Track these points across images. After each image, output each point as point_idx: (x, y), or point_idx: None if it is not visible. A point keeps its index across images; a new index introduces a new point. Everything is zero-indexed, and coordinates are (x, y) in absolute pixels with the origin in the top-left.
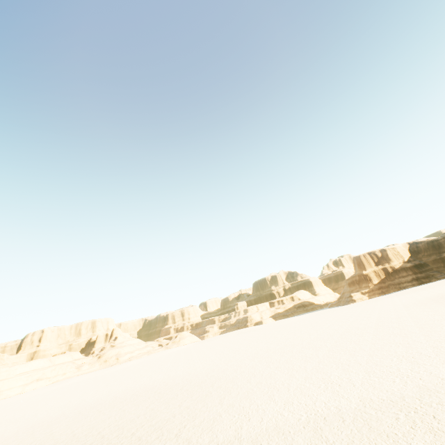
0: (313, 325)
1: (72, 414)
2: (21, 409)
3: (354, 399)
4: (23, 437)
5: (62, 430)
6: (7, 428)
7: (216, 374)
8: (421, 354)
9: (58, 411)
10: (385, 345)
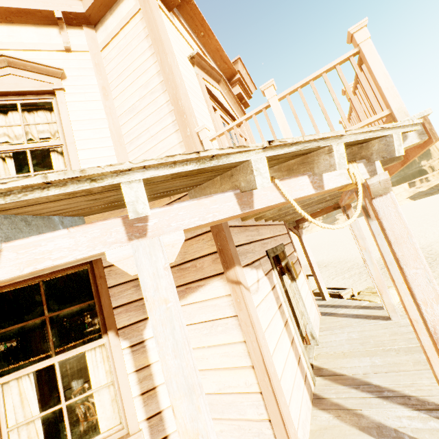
0: (434, 203)
1: None
2: None
3: None
4: None
5: None
6: None
7: (317, 244)
8: (435, 221)
9: None
10: (433, 217)
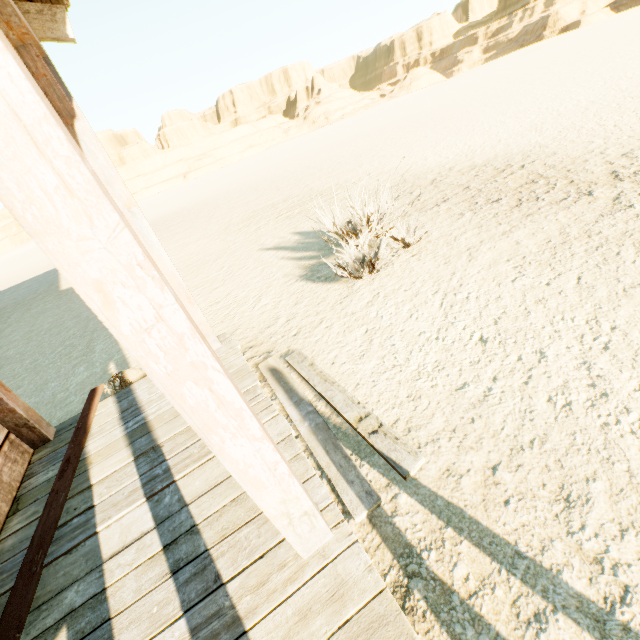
0: None
1: (284, 162)
2: (244, 167)
3: (633, 88)
4: (250, 177)
5: (277, 170)
6: (238, 176)
7: (444, 108)
8: None
9: (273, 163)
10: None
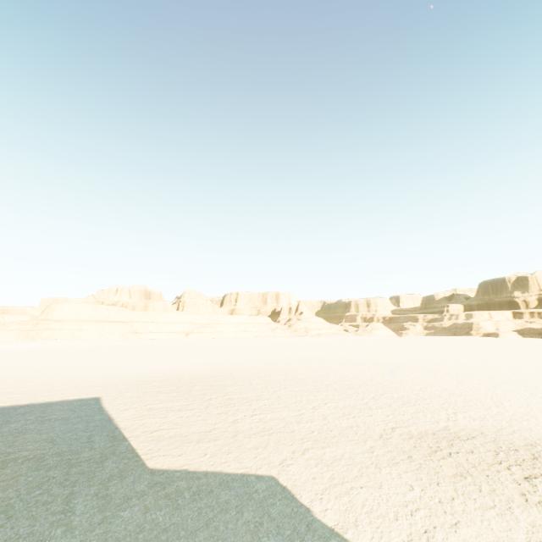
0: None
1: (312, 360)
2: (250, 347)
3: None
4: (284, 364)
5: (320, 368)
6: (258, 355)
7: (480, 370)
8: None
9: (292, 356)
10: None
